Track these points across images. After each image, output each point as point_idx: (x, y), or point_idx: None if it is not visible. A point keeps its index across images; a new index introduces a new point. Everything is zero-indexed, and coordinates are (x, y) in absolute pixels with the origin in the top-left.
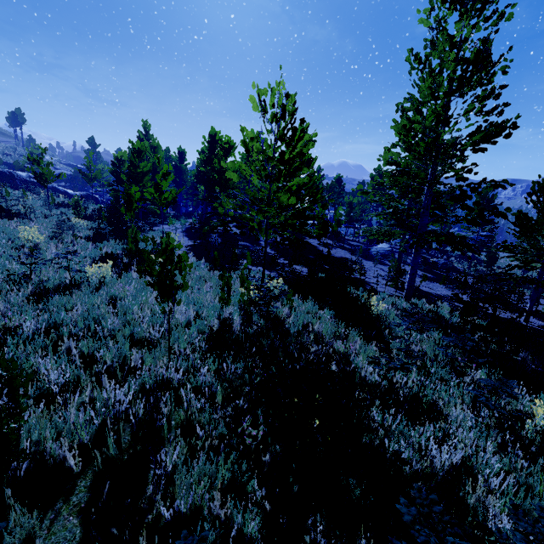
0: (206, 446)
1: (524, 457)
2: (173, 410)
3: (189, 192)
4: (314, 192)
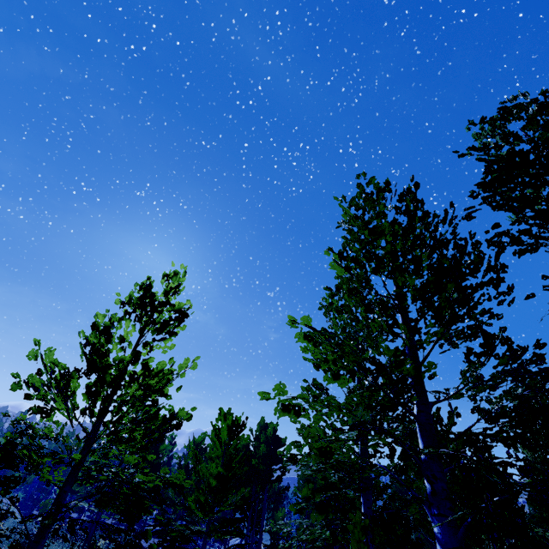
0: None
1: None
2: None
3: None
4: None
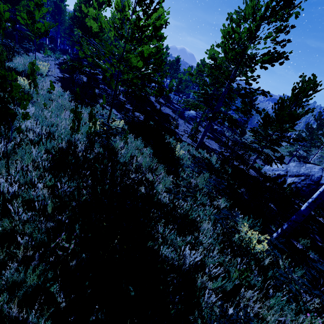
0: (20, 257)
1: (230, 251)
2: (3, 218)
3: (66, 32)
4: (159, 63)
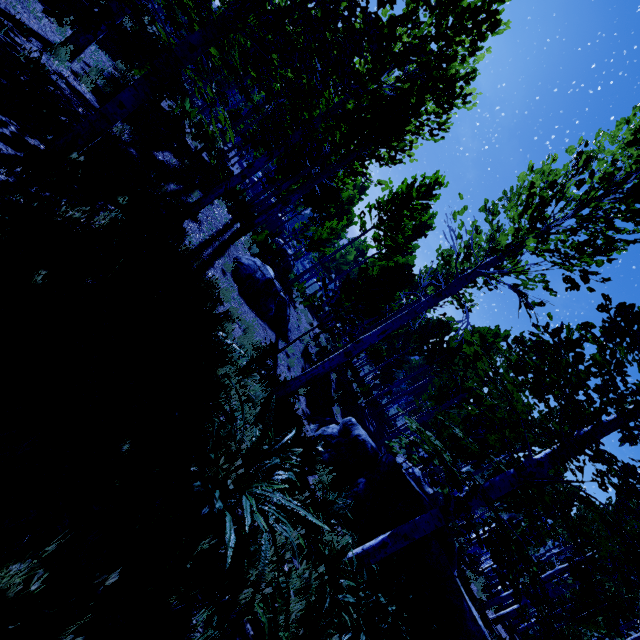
0: None
1: None
2: None
3: None
4: None
